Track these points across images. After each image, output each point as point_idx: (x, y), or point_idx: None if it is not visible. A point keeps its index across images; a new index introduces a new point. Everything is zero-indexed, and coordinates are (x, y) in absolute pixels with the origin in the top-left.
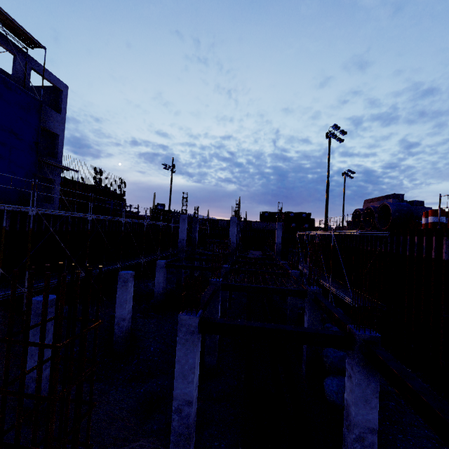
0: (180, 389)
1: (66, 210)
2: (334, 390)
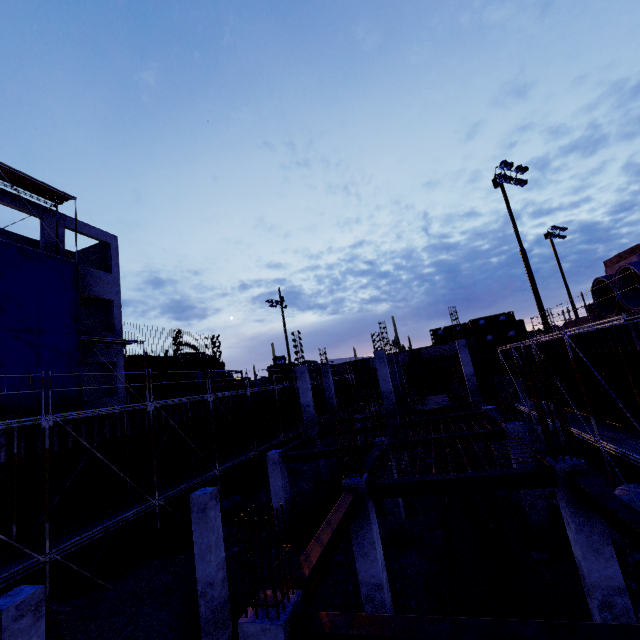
0: None
1: (139, 400)
2: None
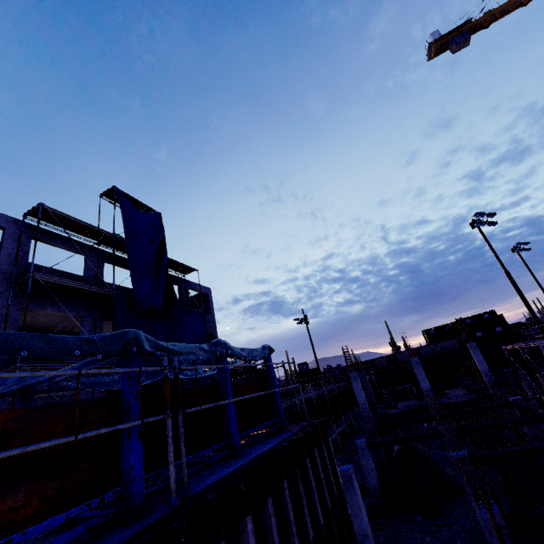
0: None
1: None
2: None
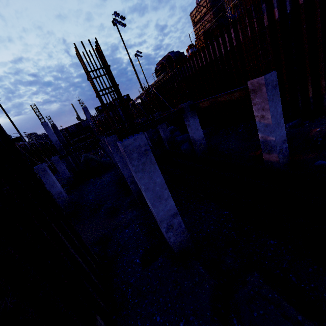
0: (127, 173)
1: None
2: (186, 148)
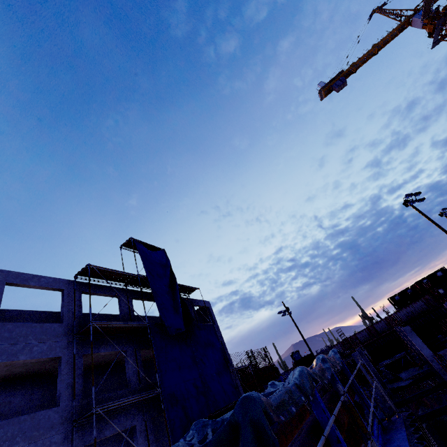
0: None
1: None
2: None
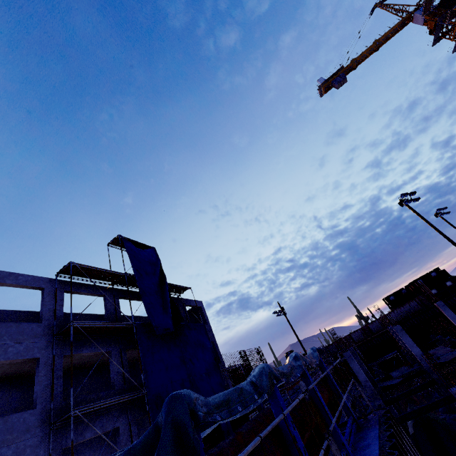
0: None
1: None
2: None
